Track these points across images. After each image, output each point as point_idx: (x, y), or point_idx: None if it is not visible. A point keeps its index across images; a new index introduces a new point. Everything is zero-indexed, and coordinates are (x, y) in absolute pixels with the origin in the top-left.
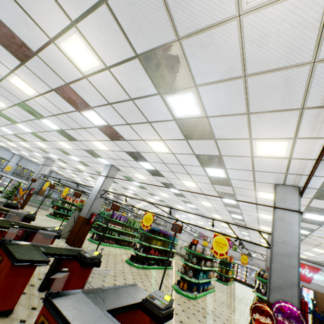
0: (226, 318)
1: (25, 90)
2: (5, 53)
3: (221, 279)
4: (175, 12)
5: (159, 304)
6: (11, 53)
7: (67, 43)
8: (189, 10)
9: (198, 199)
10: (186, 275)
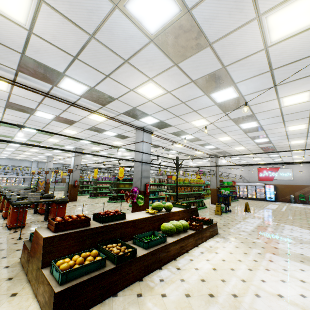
0: None
1: None
2: None
3: None
4: None
5: (58, 199)
6: None
7: None
8: None
9: None
10: None
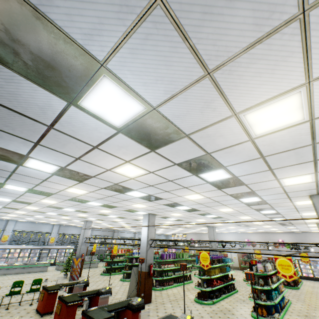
0: None
1: (77, 192)
2: (68, 180)
3: (290, 284)
4: (204, 146)
5: None
6: (73, 179)
7: (120, 169)
8: (215, 144)
9: (236, 216)
10: (260, 299)
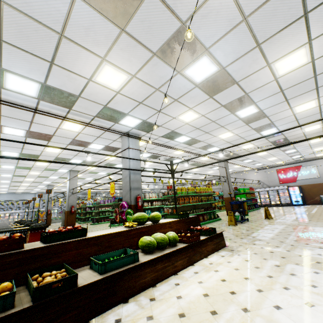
0: None
1: None
2: None
3: None
4: None
5: (33, 225)
6: None
7: None
8: None
9: None
10: None
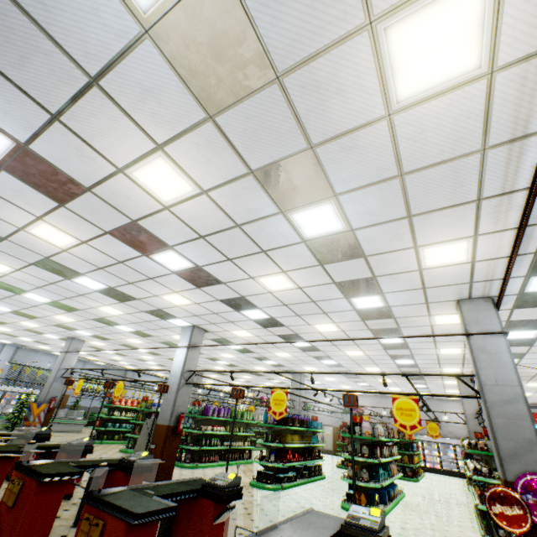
0: (443, 534)
1: (55, 240)
2: (34, 195)
3: (406, 473)
4: (307, 120)
5: (370, 524)
6: (46, 194)
7: (145, 171)
8: (326, 116)
9: (340, 348)
10: (359, 480)
